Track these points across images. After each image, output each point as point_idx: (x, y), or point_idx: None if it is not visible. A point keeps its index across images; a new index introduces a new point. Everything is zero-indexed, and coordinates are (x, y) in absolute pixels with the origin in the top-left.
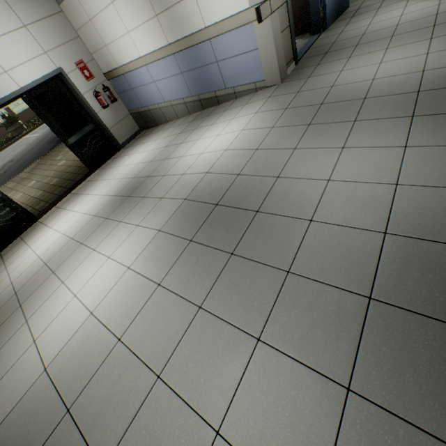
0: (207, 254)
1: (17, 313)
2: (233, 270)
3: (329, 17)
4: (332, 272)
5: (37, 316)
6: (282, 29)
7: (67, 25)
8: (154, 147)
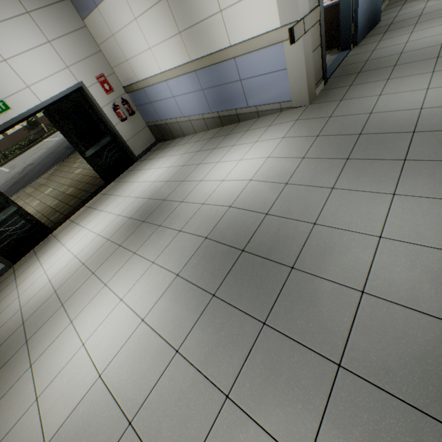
0: (233, 317)
1: (23, 351)
2: (267, 348)
3: (360, 33)
4: (401, 377)
5: (42, 362)
6: (313, 48)
7: (90, 40)
8: (170, 164)
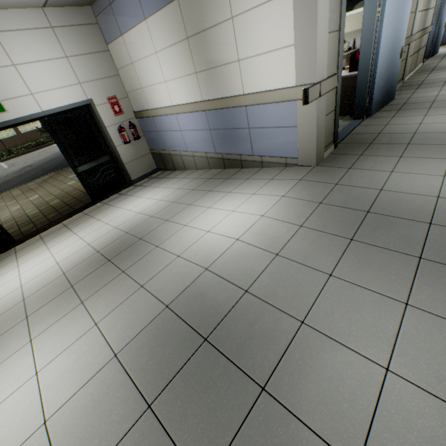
0: None
1: None
2: None
3: (374, 106)
4: None
5: None
6: (327, 112)
7: (110, 63)
8: (162, 197)
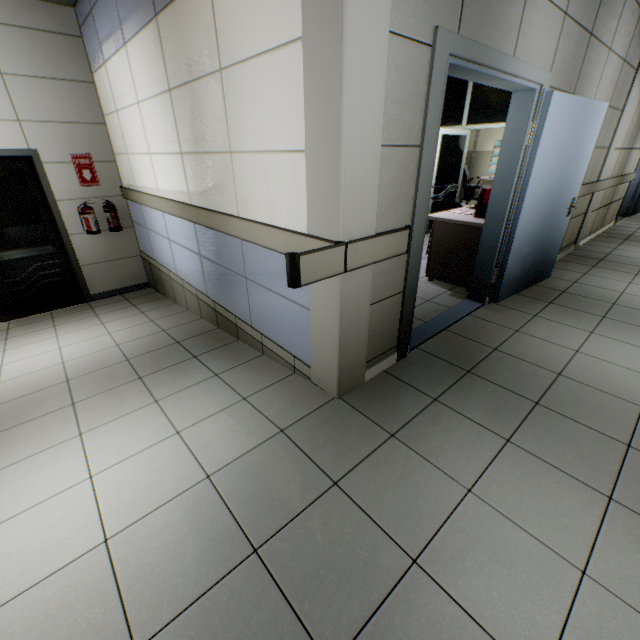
0: None
1: None
2: None
3: (507, 285)
4: None
5: None
6: (379, 296)
7: (92, 102)
8: (75, 355)
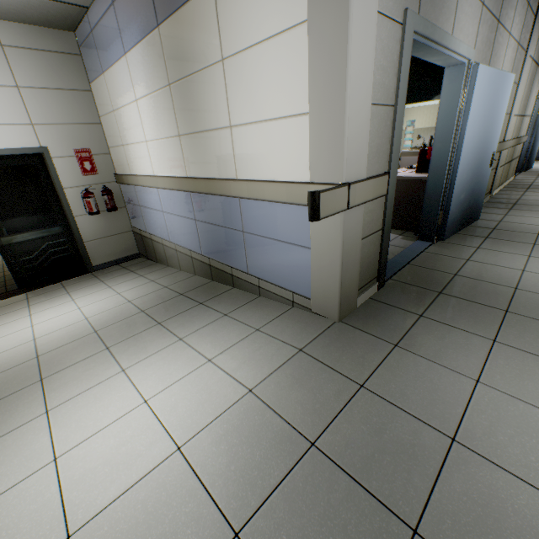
0: None
1: None
2: None
3: (450, 226)
4: None
5: None
6: (366, 233)
7: (90, 107)
8: (94, 312)
